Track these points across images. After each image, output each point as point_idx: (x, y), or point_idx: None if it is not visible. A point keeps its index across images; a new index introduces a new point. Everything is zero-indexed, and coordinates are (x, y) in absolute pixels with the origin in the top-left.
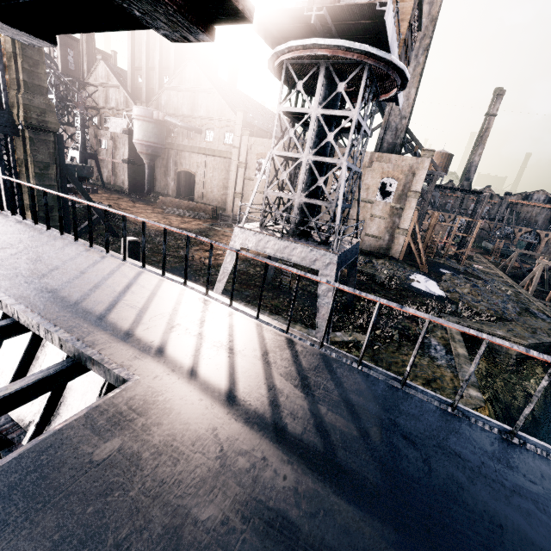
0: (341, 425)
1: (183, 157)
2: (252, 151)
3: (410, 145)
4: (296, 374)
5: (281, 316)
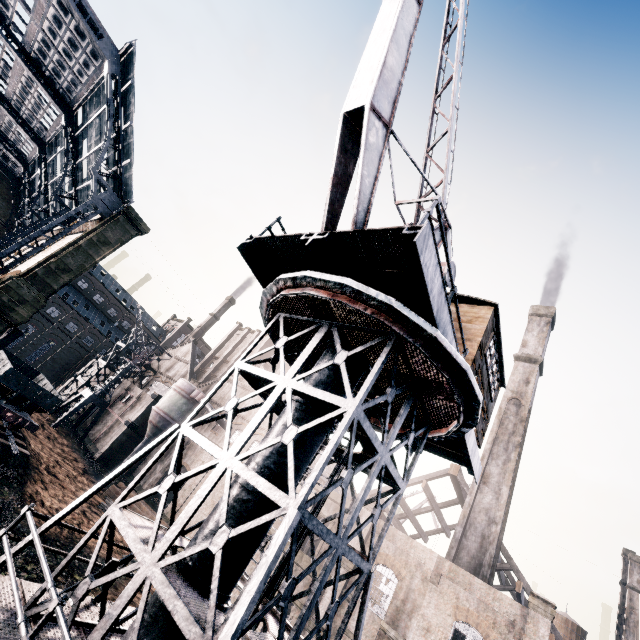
0: None
1: (194, 448)
2: None
3: (508, 575)
4: None
5: None
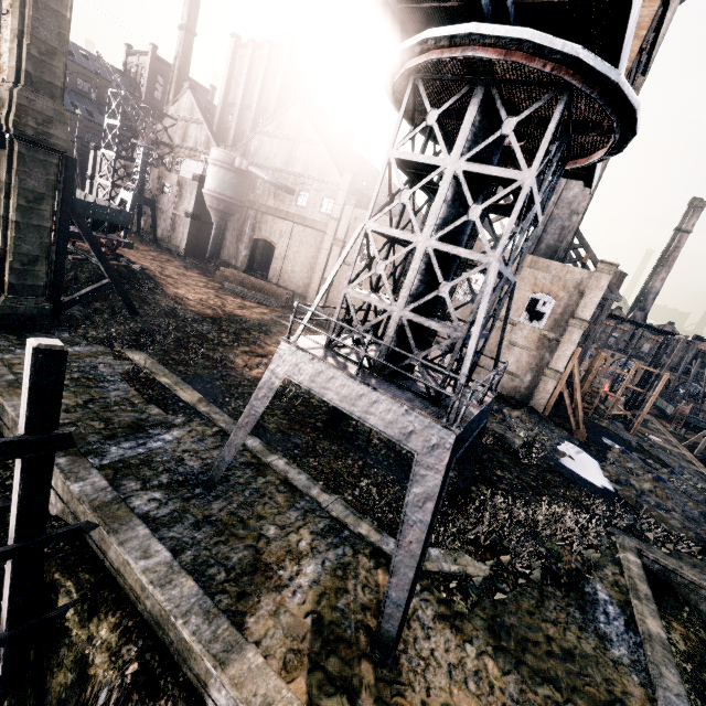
0: None
1: (265, 221)
2: (355, 227)
3: (575, 252)
4: None
5: (342, 496)
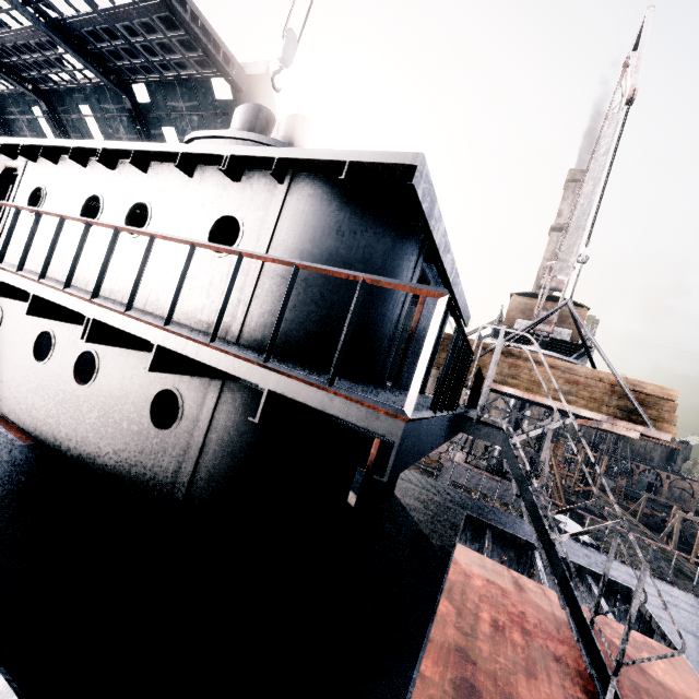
0: None
1: None
2: None
3: None
4: (675, 594)
5: None
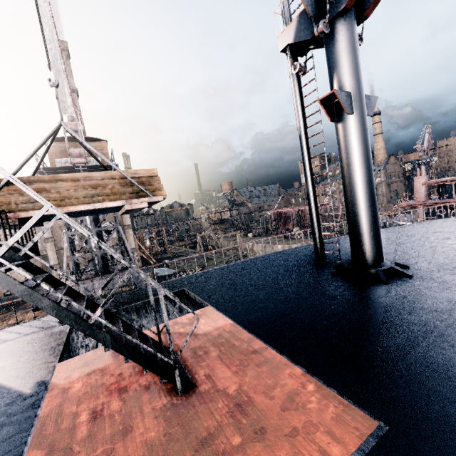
0: (216, 273)
1: None
2: None
3: None
4: (202, 275)
5: None
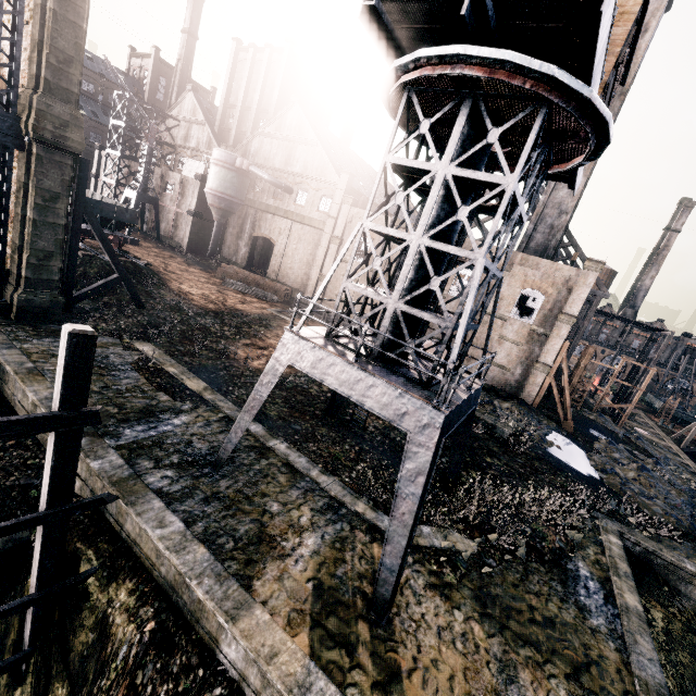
0: None
1: (264, 219)
2: (352, 226)
3: (565, 250)
4: None
5: (340, 478)
